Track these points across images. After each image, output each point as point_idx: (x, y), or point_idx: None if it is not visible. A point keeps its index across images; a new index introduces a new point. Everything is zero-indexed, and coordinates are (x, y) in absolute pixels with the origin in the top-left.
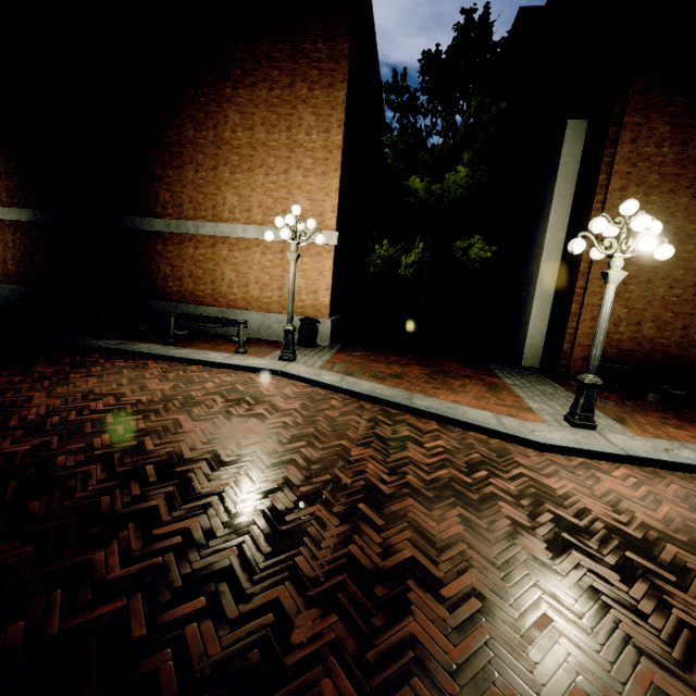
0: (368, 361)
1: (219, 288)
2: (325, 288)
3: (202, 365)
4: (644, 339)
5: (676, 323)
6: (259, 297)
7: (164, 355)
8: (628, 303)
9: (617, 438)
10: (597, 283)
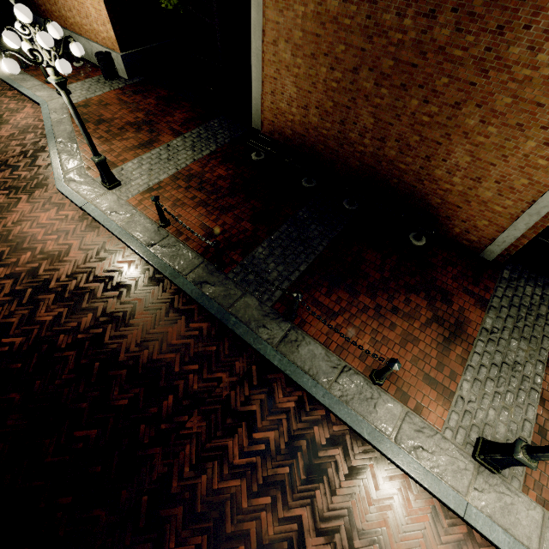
0: (119, 102)
1: (61, 11)
2: (107, 21)
3: (18, 92)
4: (311, 126)
5: (336, 115)
6: (81, 24)
7: (4, 80)
8: (297, 81)
9: (106, 198)
10: (271, 49)
